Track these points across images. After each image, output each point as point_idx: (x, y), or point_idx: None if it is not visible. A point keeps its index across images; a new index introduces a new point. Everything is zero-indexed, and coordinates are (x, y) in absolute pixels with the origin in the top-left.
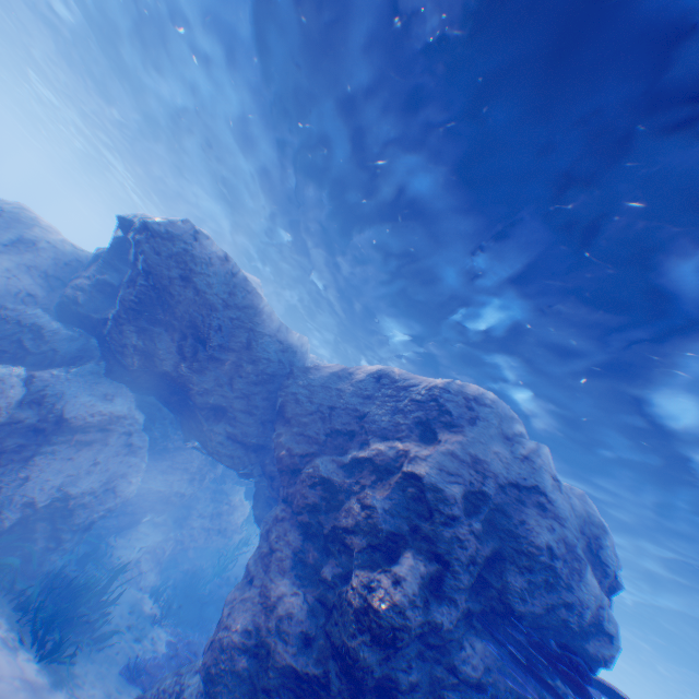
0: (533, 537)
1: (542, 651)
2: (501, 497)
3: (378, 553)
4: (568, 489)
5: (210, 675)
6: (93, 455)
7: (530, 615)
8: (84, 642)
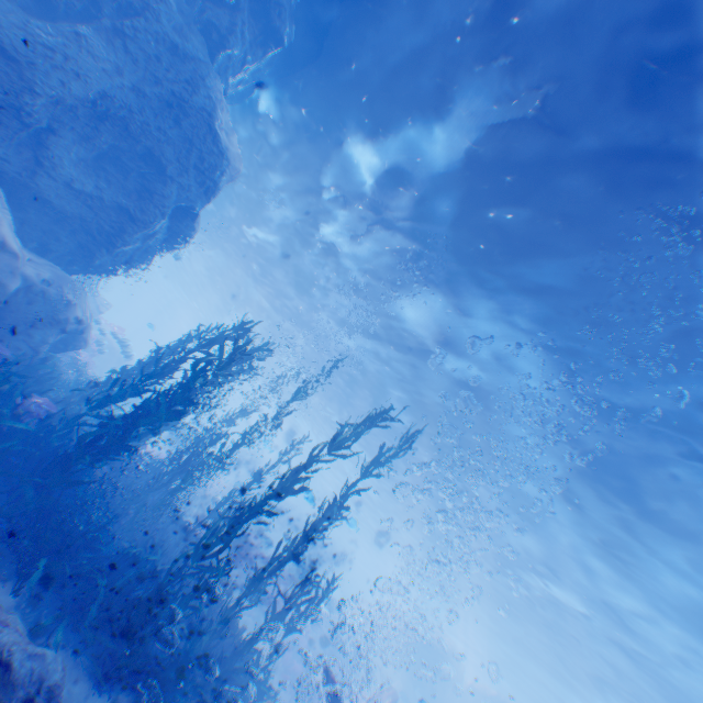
0: None
1: None
2: None
3: None
4: None
5: None
6: None
7: None
8: None
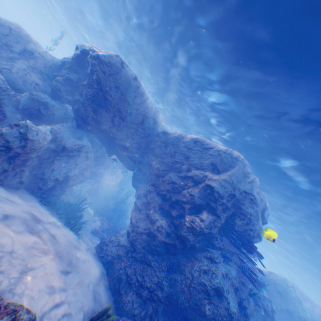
0: (247, 210)
1: (241, 241)
2: (239, 195)
3: (193, 210)
4: (260, 193)
5: (133, 239)
6: (75, 161)
7: (239, 231)
8: (80, 224)
